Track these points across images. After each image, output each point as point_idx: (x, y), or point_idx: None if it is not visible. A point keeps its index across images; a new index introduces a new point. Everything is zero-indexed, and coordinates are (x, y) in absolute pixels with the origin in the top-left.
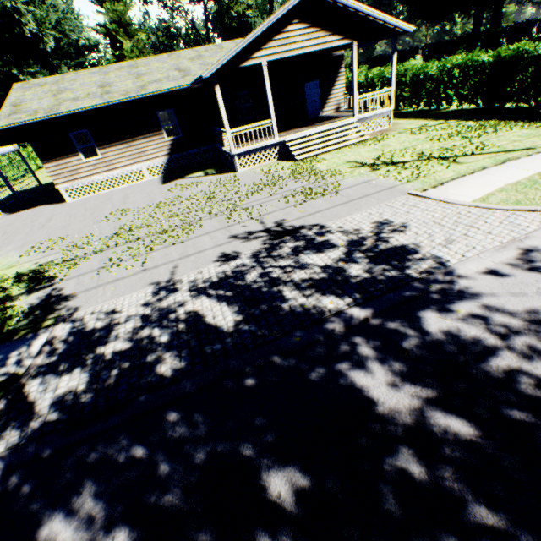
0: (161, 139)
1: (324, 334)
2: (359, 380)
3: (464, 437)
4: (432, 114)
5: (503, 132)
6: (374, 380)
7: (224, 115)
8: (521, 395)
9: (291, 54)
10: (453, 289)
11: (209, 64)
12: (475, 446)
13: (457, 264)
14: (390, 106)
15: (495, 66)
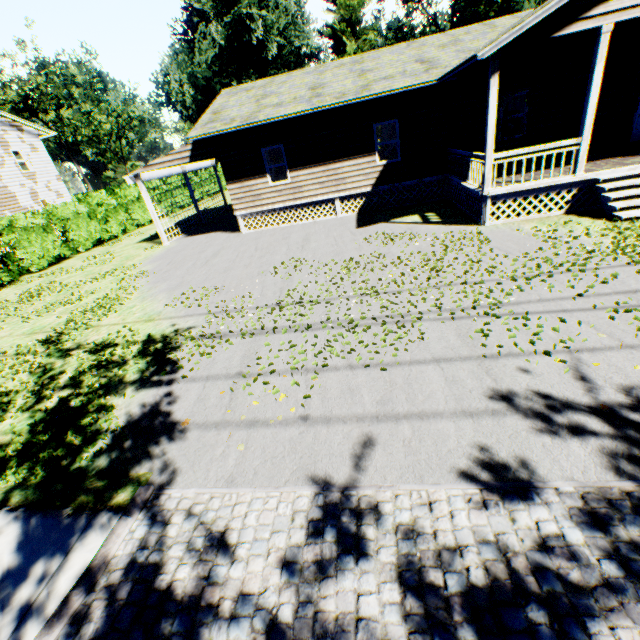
0: (369, 162)
1: None
2: None
3: None
4: None
5: None
6: None
7: (491, 127)
8: None
9: None
10: None
11: (470, 50)
12: None
13: None
14: None
15: None
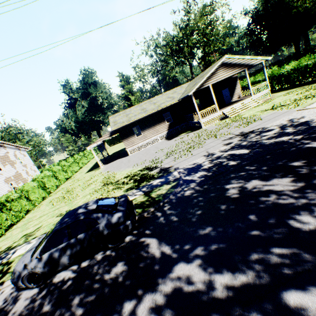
0: (164, 124)
1: (287, 143)
2: (309, 146)
3: None
4: (290, 87)
5: None
6: (315, 144)
7: (196, 107)
8: None
9: (220, 80)
10: None
11: (180, 93)
12: None
13: None
14: (268, 88)
15: None
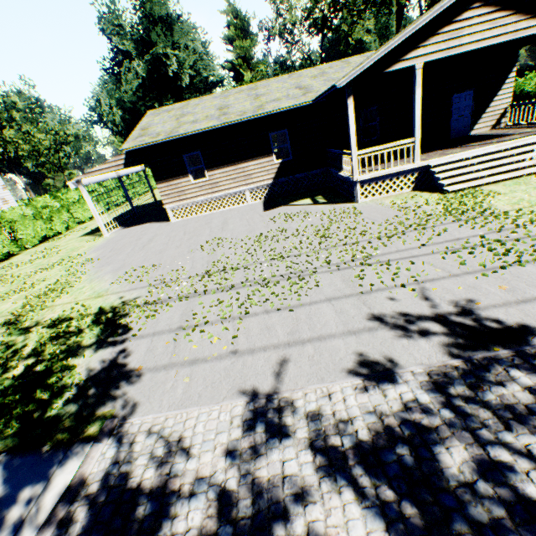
0: (269, 161)
1: None
2: None
3: None
4: None
5: None
6: None
7: (352, 133)
8: None
9: (459, 50)
10: None
11: (333, 79)
12: None
13: None
14: None
15: None
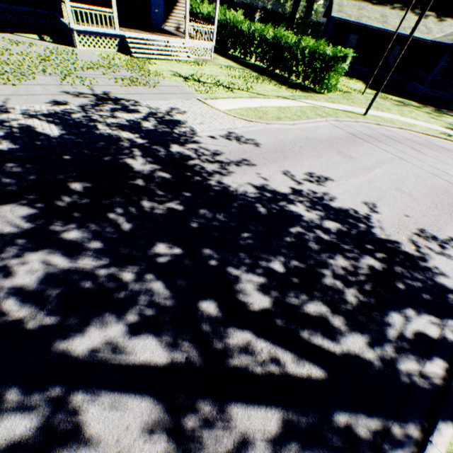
0: None
1: (118, 146)
2: (130, 162)
3: (165, 178)
4: (241, 61)
5: (265, 85)
6: (137, 162)
7: None
8: (194, 170)
9: None
10: (191, 140)
11: None
12: (168, 180)
13: (200, 132)
14: (213, 43)
15: (275, 41)
